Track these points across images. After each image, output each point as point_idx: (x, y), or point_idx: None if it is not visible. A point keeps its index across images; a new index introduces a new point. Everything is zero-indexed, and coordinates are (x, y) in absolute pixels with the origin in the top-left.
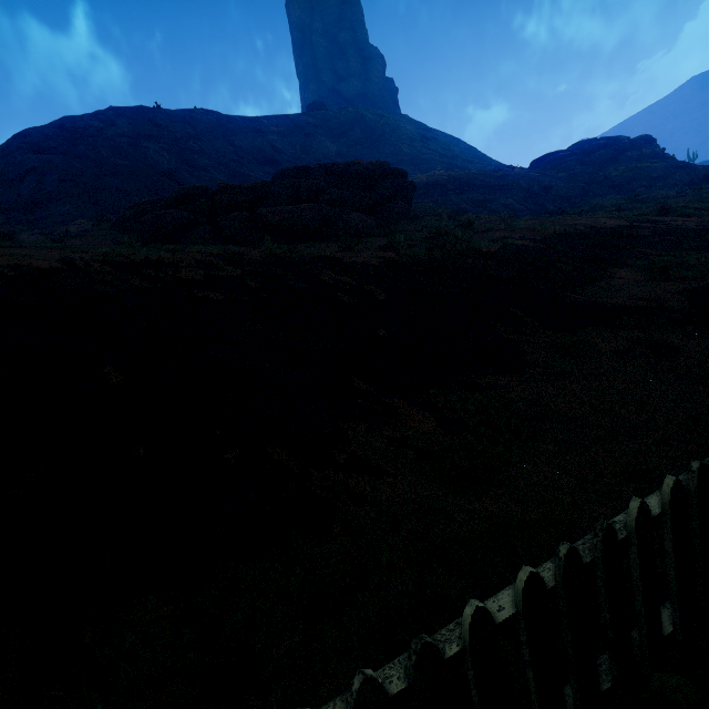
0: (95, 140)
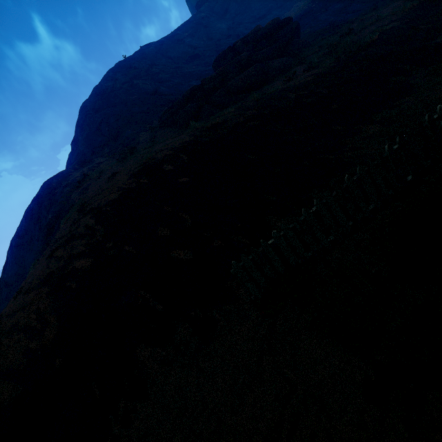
0: (115, 92)
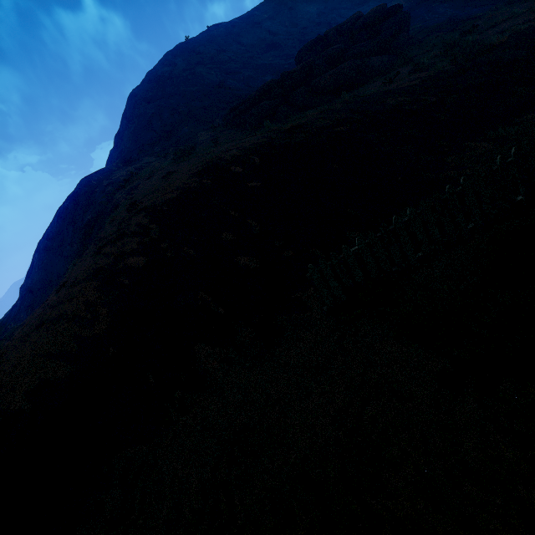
0: (172, 80)
